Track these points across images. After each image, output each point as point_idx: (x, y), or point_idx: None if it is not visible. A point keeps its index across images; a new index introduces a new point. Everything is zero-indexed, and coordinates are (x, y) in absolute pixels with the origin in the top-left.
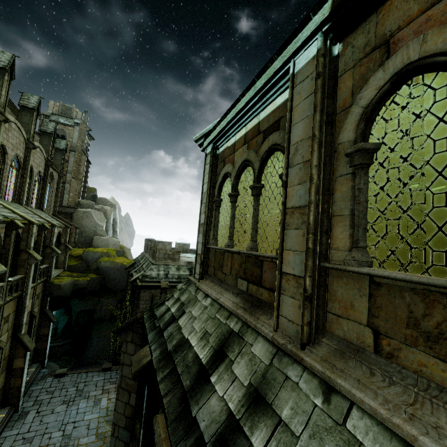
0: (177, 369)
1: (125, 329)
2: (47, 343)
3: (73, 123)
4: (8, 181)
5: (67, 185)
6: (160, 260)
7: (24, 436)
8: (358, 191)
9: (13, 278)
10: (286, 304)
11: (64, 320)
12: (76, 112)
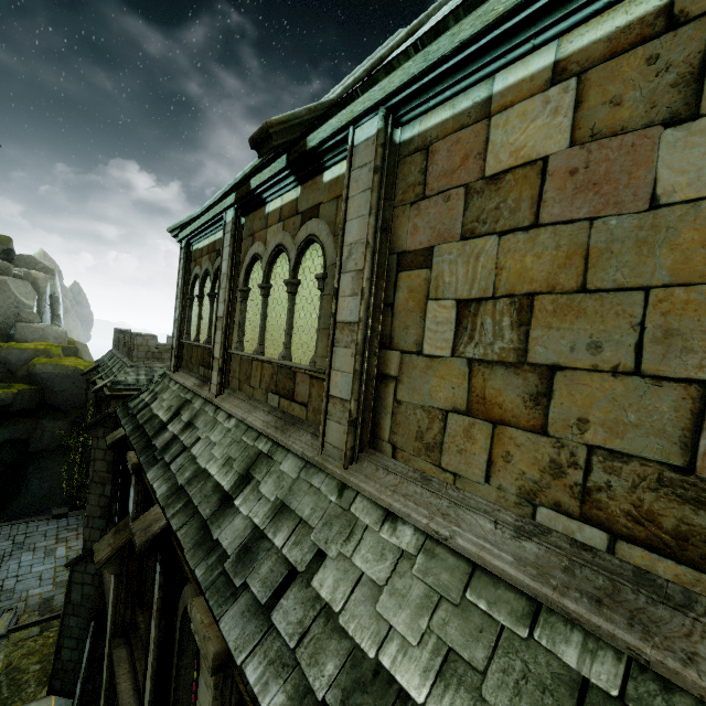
0: (146, 431)
1: (95, 425)
2: None
3: None
4: None
5: None
6: (140, 361)
7: None
8: (242, 312)
9: None
10: (214, 376)
11: None
12: None
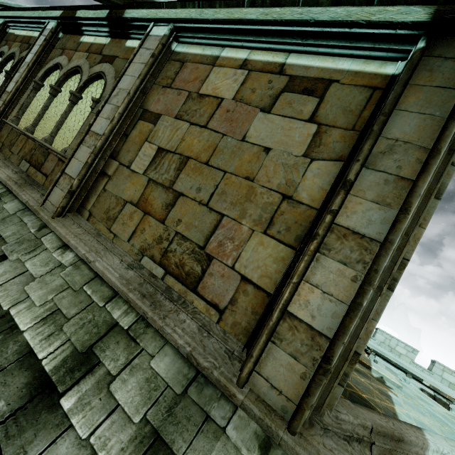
0: None
1: None
2: None
3: None
4: None
5: None
6: None
7: None
8: (29, 97)
9: None
10: None
11: None
12: None
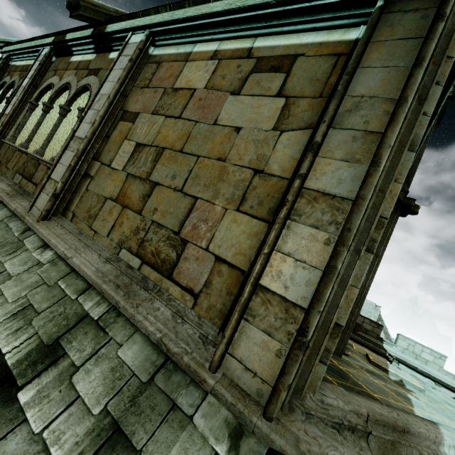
0: None
1: None
2: None
3: None
4: None
5: None
6: None
7: None
8: (25, 117)
9: None
10: None
11: None
12: None
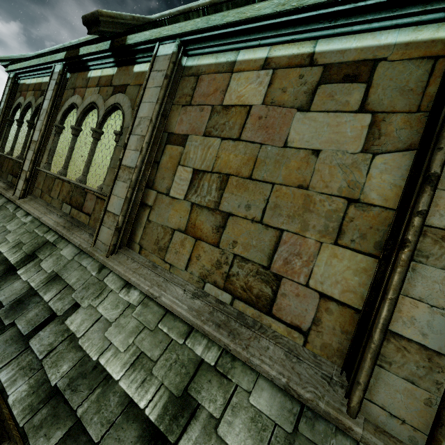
0: None
1: None
2: None
3: None
4: None
5: None
6: None
7: None
8: (54, 142)
9: None
10: (20, 183)
11: None
12: None
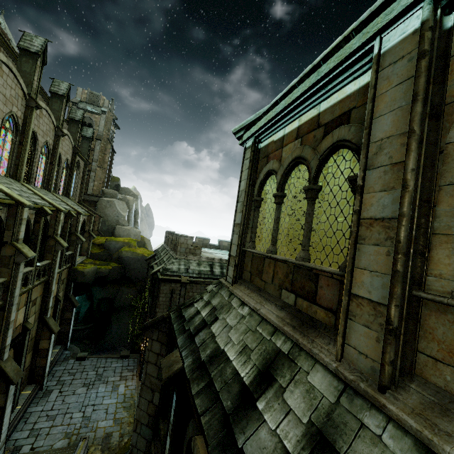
0: (214, 384)
1: (151, 327)
2: (70, 326)
3: (100, 111)
4: (38, 168)
5: (92, 173)
6: (181, 254)
7: (48, 413)
8: None
9: (41, 263)
10: (356, 333)
11: (86, 306)
12: (103, 100)
